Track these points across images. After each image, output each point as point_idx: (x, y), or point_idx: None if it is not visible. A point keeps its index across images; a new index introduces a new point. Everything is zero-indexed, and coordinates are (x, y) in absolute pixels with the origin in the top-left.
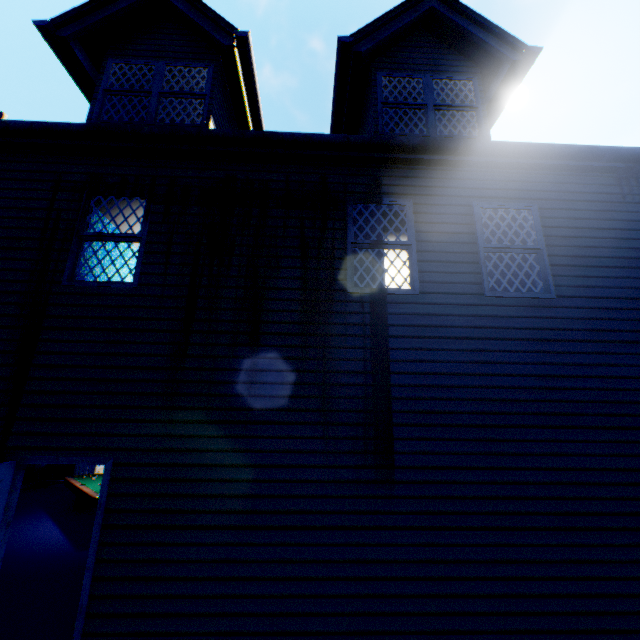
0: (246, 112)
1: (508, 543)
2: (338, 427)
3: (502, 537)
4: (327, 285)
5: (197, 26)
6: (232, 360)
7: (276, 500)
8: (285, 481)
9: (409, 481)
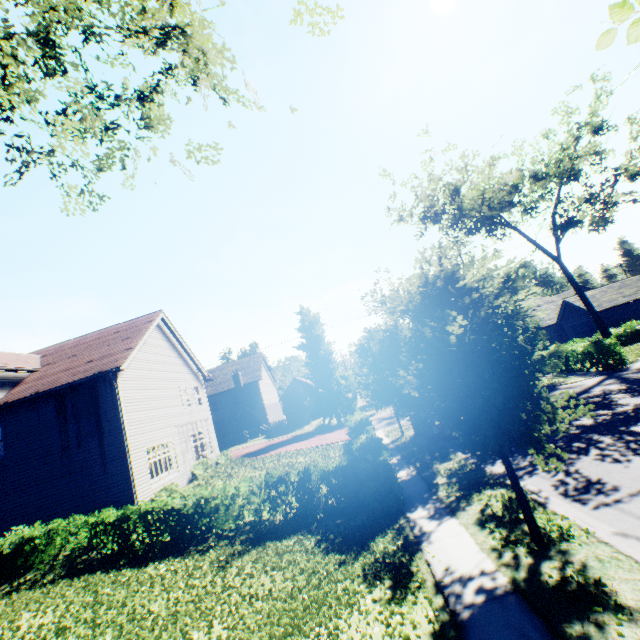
0: None
1: None
2: None
3: None
4: None
5: None
6: None
7: None
8: None
9: None
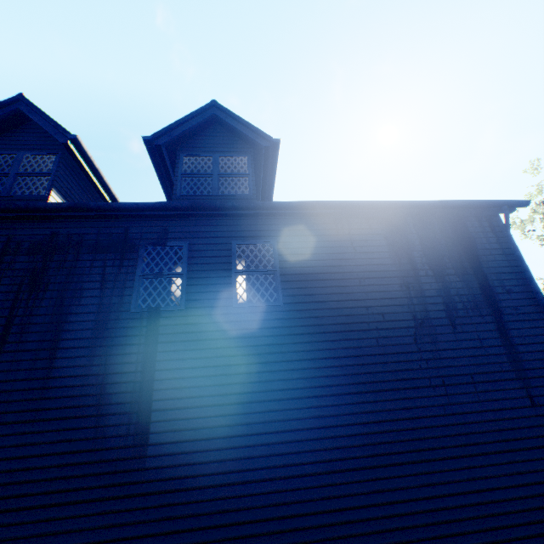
0: (93, 180)
1: (229, 496)
2: (109, 417)
3: (225, 491)
4: (117, 308)
5: (45, 130)
6: (32, 371)
7: (48, 483)
8: (58, 466)
9: (159, 454)
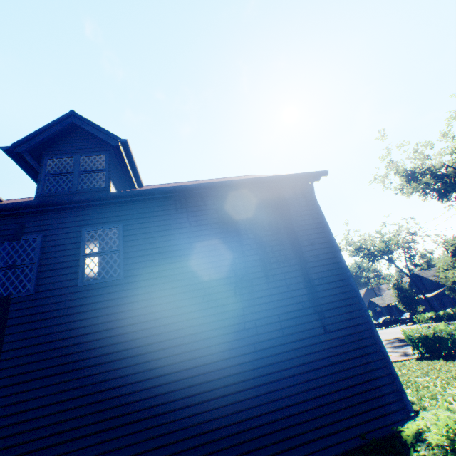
0: None
1: (62, 453)
2: None
3: (58, 450)
4: None
5: None
6: None
7: None
8: None
9: None
